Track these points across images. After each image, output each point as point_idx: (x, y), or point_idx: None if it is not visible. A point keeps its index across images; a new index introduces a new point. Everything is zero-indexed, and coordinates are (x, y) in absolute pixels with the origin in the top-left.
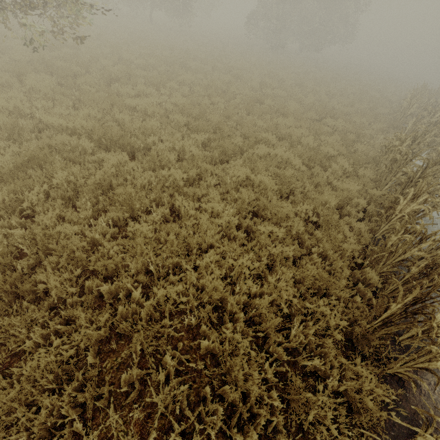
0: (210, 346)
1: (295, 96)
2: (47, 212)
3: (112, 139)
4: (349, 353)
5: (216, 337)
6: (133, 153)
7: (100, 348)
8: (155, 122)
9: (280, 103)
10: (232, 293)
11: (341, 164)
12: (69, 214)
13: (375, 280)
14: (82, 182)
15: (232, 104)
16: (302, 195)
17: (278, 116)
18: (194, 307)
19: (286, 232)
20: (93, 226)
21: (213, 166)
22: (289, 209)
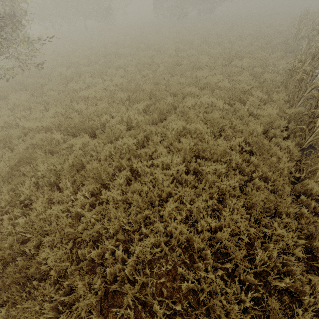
0: (189, 285)
1: (204, 51)
2: (37, 200)
3: (76, 126)
4: (312, 262)
5: (192, 276)
6: (93, 132)
7: (101, 306)
8: (104, 104)
9: (194, 60)
10: (196, 230)
11: (256, 95)
12: (55, 197)
13: (315, 188)
14: (60, 167)
15: (158, 72)
16: (231, 130)
17: (195, 71)
18: (167, 252)
19: (226, 165)
20: (75, 201)
21: (155, 126)
22: (225, 146)
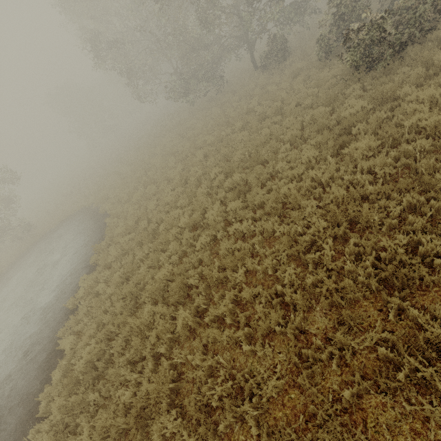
0: None
1: None
2: None
3: None
4: None
5: None
6: None
7: None
8: None
9: None
10: None
11: None
12: None
13: None
14: None
15: None
16: None
17: None
18: None
19: None
20: None
21: None
22: None
